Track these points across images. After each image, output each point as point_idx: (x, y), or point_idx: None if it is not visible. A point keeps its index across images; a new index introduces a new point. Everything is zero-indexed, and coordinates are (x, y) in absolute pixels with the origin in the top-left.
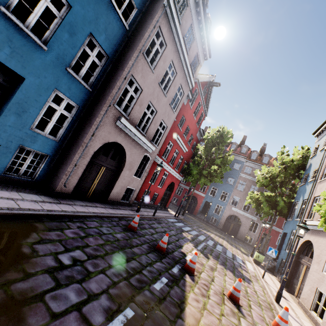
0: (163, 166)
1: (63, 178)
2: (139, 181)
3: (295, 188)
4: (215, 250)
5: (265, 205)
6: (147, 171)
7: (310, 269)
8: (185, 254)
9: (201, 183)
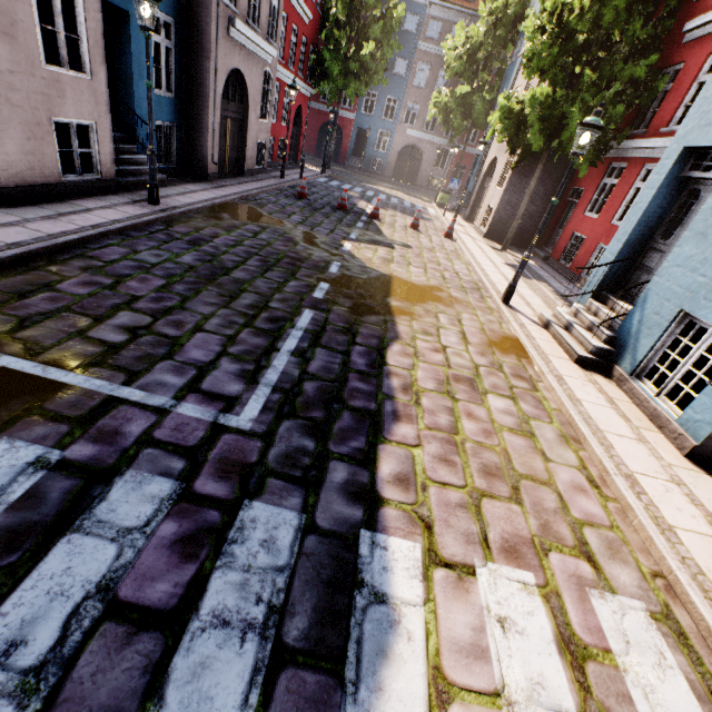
0: (282, 79)
1: (208, 153)
2: (267, 127)
3: (505, 68)
4: (390, 203)
5: (456, 116)
6: (273, 103)
7: (488, 190)
8: (364, 210)
9: (351, 94)
